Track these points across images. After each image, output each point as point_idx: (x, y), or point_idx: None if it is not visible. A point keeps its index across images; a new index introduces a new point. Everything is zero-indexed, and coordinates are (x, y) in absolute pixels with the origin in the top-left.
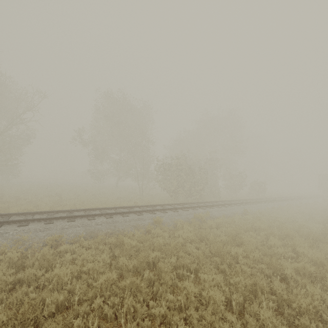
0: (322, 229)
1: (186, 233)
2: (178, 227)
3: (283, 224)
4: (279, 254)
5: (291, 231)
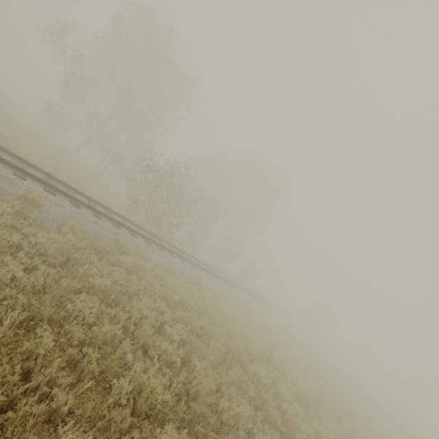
0: (259, 351)
1: (43, 239)
2: (62, 232)
3: (222, 319)
4: (160, 351)
5: (217, 332)
